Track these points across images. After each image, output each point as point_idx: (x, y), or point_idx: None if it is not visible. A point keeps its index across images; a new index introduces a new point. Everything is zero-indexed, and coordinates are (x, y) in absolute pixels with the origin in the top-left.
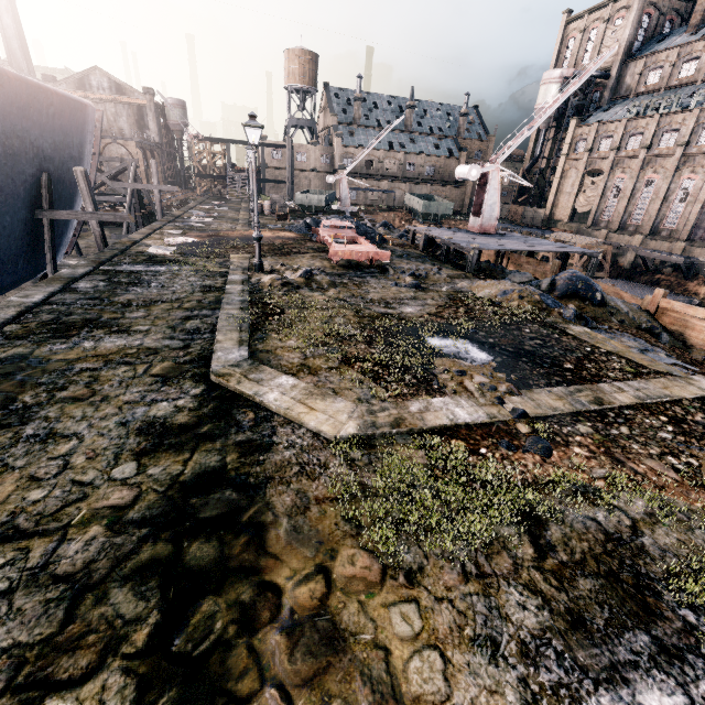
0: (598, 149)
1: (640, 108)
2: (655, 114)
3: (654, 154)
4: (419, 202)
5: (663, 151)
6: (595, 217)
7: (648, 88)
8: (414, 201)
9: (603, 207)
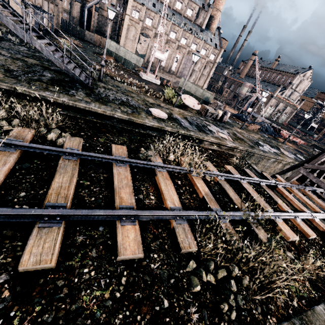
0: (145, 22)
1: (158, 9)
2: (170, 21)
3: (170, 40)
4: (136, 57)
5: (172, 39)
6: (147, 58)
7: None
8: (128, 53)
9: (150, 55)
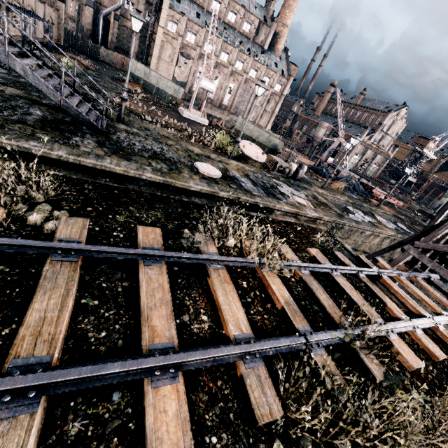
0: (186, 38)
1: (204, 21)
2: (220, 37)
3: (220, 63)
4: (174, 86)
5: (223, 63)
6: (189, 87)
7: (196, 1)
8: (162, 80)
9: (193, 83)
